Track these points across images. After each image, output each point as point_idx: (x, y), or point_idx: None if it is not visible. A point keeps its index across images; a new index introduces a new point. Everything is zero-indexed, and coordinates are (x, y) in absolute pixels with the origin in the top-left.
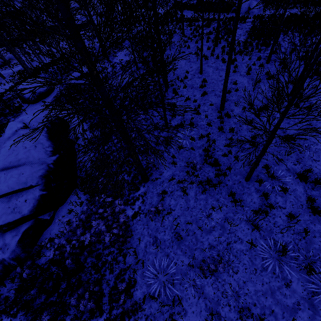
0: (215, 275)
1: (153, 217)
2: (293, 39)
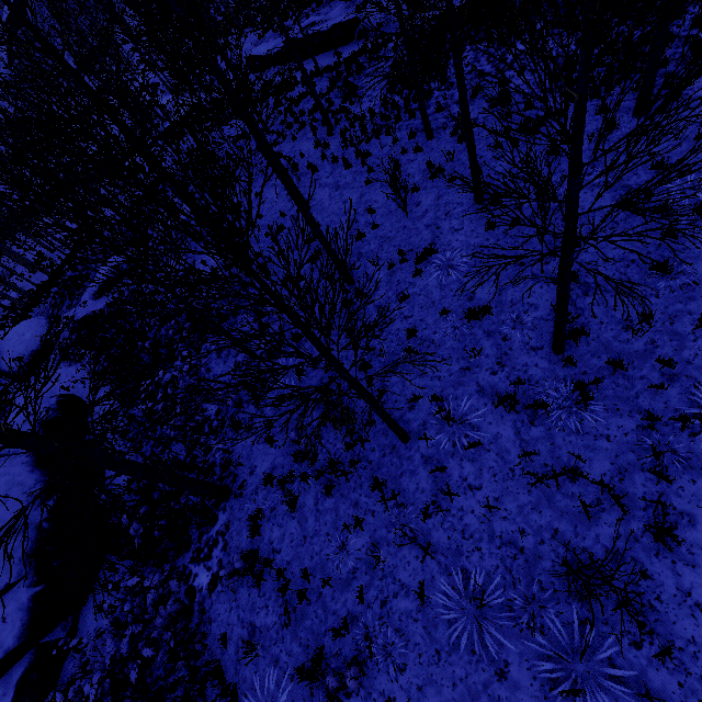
0: (366, 684)
1: (234, 586)
2: (476, 61)
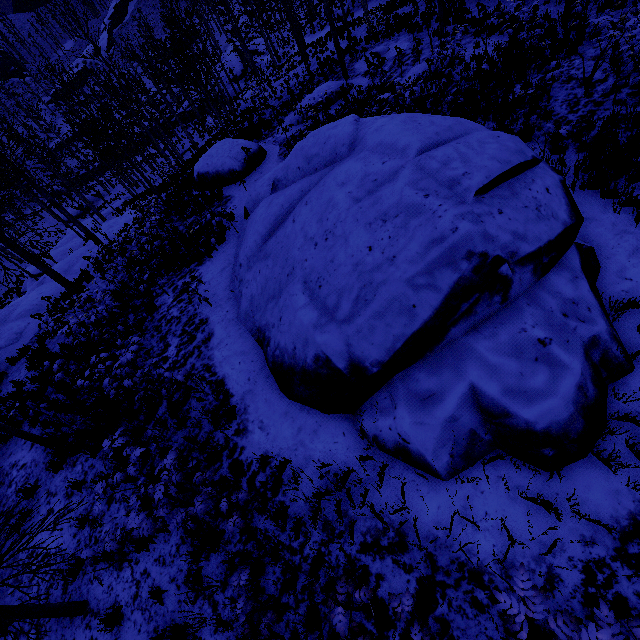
0: None
1: None
2: None
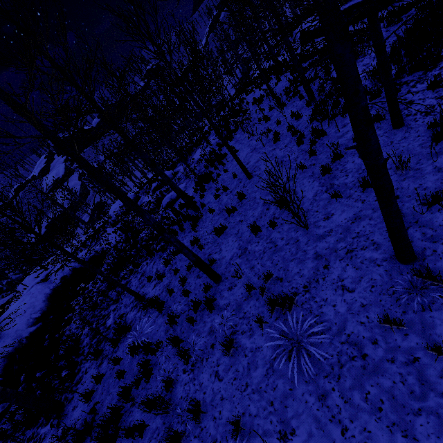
0: None
1: None
2: None
